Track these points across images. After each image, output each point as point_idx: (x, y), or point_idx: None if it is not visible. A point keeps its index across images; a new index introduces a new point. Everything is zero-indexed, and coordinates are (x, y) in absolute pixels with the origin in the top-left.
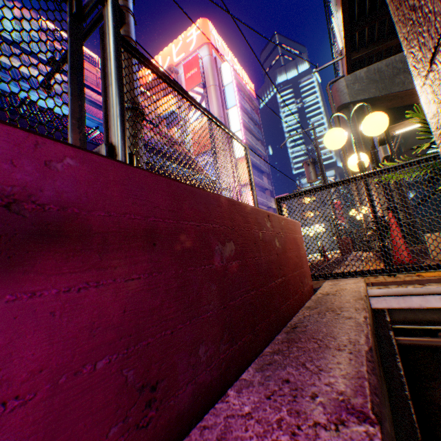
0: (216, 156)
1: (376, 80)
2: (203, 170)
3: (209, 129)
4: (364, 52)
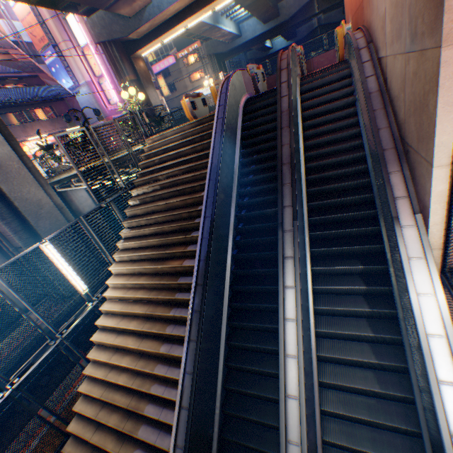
0: (60, 50)
1: (105, 27)
2: (51, 77)
3: (37, 13)
4: (85, 8)
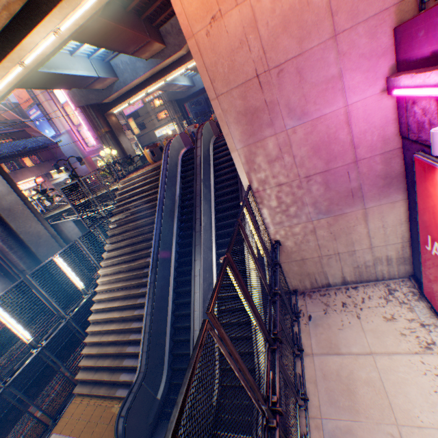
0: (43, 107)
1: (83, 96)
2: (36, 130)
3: None
4: None
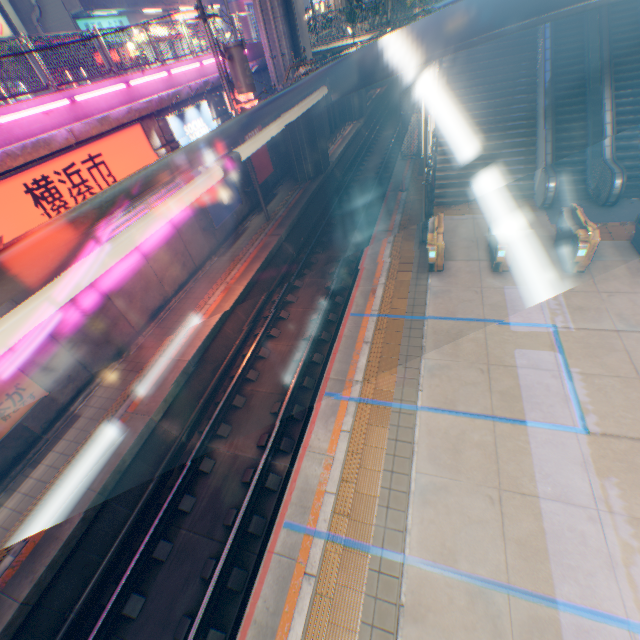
0: None
1: None
2: None
3: None
4: None
